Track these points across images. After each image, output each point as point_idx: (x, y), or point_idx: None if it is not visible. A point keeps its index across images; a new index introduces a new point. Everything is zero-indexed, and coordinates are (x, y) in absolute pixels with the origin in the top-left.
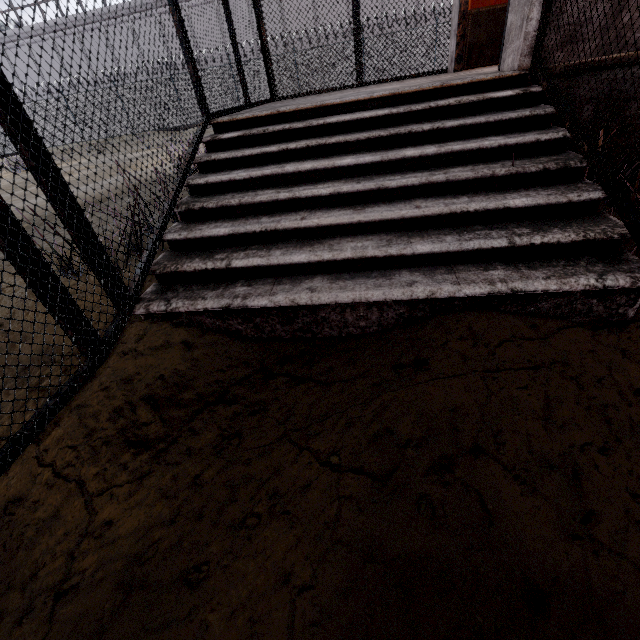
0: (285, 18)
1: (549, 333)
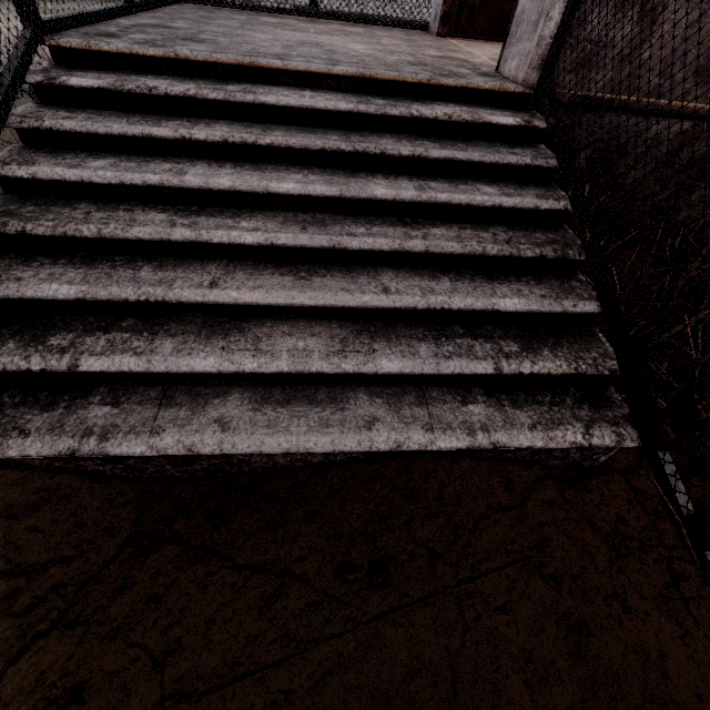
0: None
1: (525, 493)
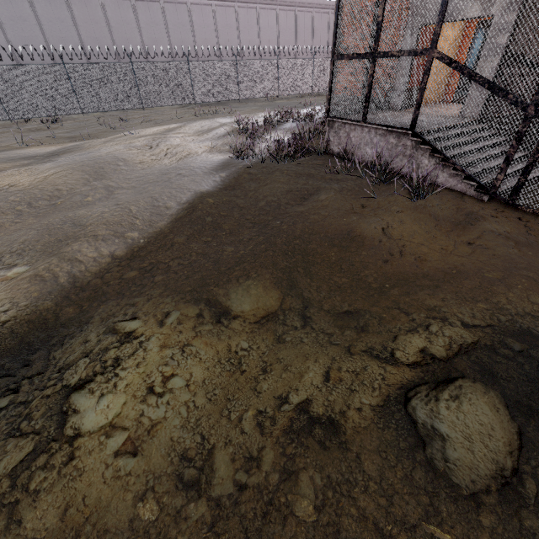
0: (78, 25)
1: None
